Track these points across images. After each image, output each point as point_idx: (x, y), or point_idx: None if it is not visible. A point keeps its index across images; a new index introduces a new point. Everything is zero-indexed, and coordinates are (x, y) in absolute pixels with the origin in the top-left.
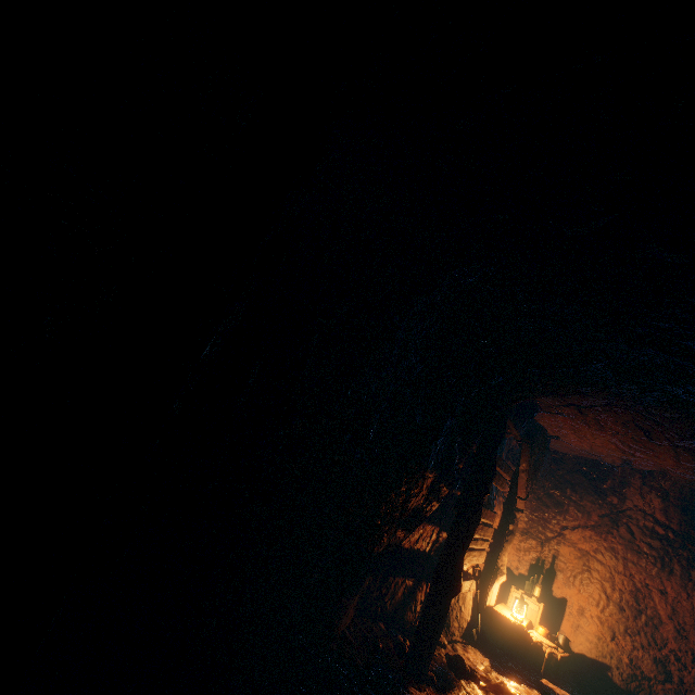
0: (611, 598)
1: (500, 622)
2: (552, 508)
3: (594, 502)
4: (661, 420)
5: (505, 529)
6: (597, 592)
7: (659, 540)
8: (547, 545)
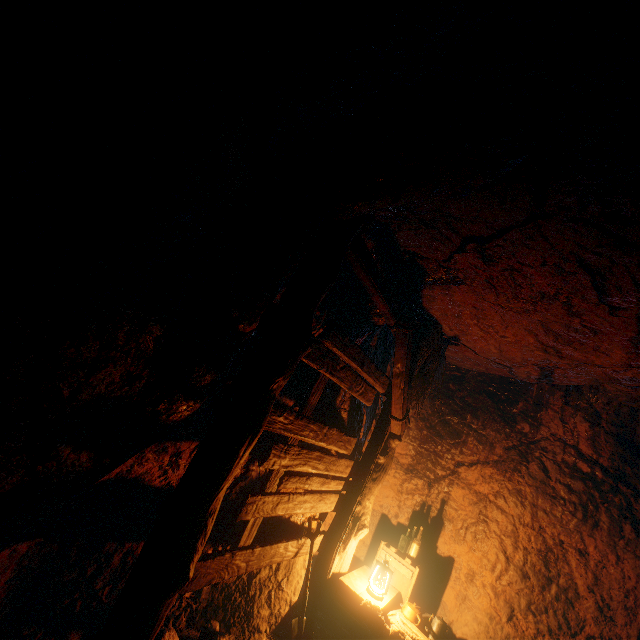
0: (512, 561)
1: (346, 602)
2: (446, 439)
3: (500, 430)
4: (637, 234)
5: (370, 462)
6: (494, 551)
7: (583, 480)
8: (436, 487)
